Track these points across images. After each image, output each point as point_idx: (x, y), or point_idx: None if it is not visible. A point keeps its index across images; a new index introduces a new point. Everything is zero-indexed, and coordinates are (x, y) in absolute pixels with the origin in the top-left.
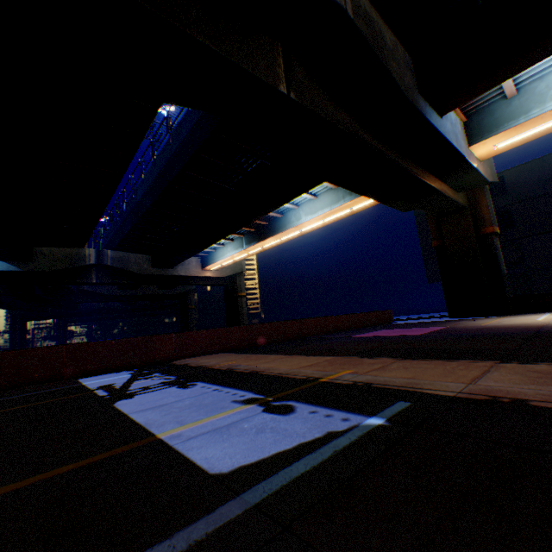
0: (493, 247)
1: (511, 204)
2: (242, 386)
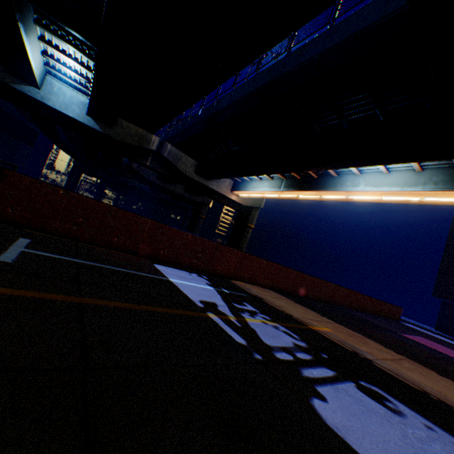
0: None
1: None
2: None
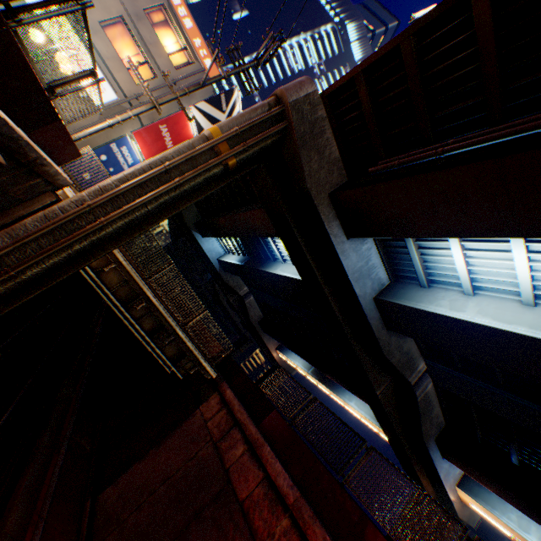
0: None
1: None
2: None
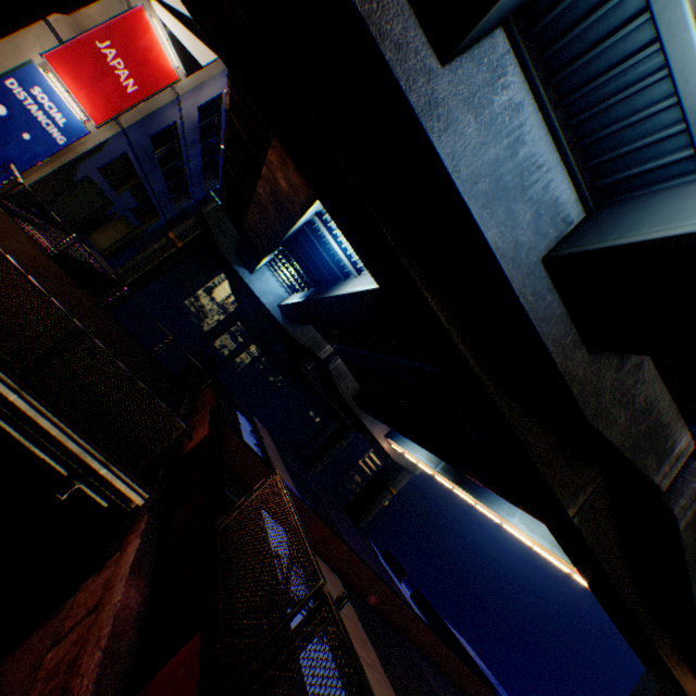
0: None
1: None
2: (349, 693)
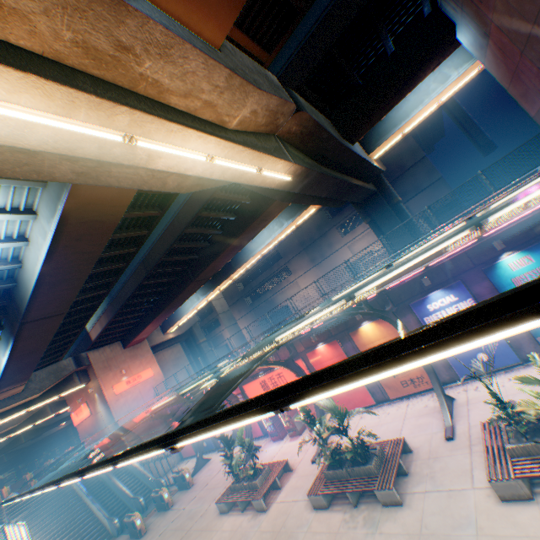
0: None
1: None
2: None
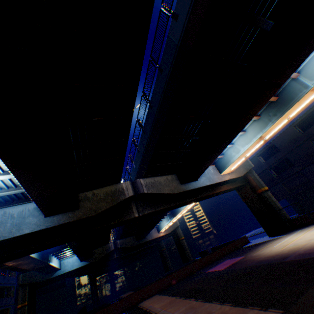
0: (265, 198)
1: (285, 155)
2: None
